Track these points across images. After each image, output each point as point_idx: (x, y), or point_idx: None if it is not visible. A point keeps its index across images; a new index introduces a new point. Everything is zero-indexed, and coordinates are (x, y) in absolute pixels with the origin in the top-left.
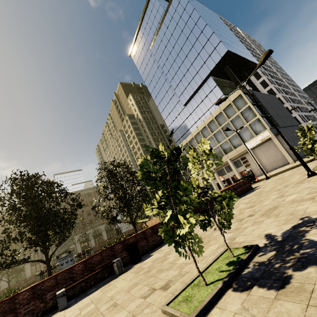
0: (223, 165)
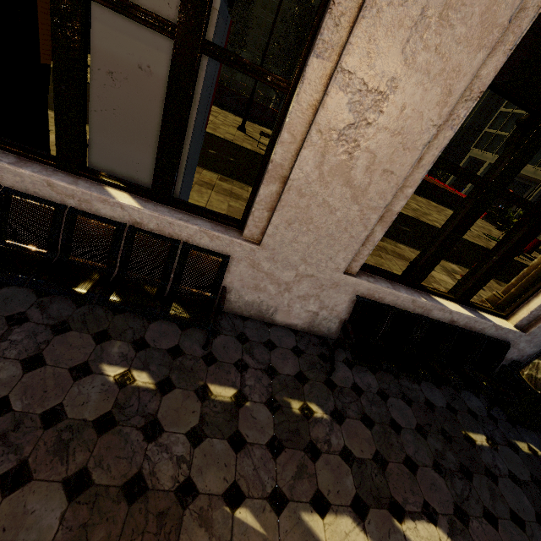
0: (537, 182)
